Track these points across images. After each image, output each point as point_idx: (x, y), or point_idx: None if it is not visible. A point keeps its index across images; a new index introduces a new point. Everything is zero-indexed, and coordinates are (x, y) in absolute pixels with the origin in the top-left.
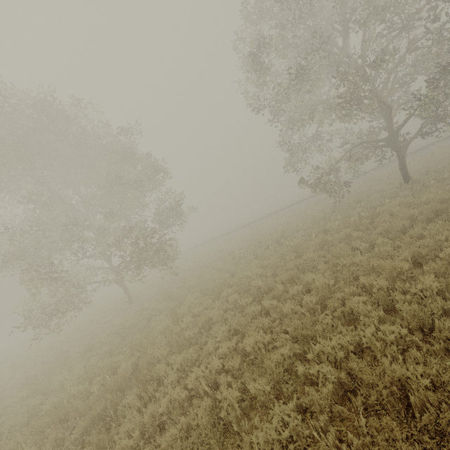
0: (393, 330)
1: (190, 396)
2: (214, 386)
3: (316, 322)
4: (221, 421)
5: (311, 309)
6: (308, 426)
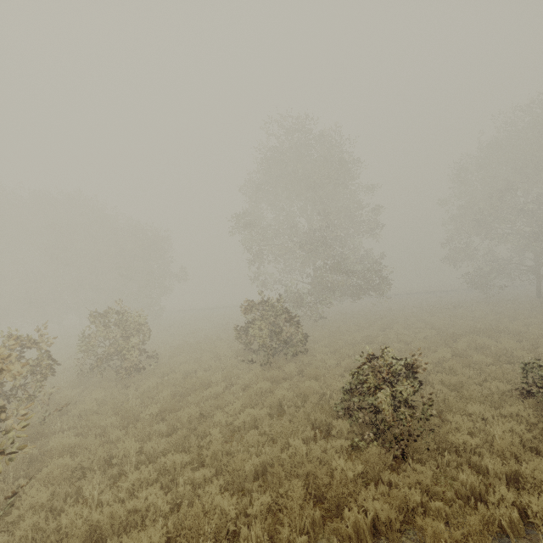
0: None
1: None
2: None
3: None
4: None
5: None
6: None
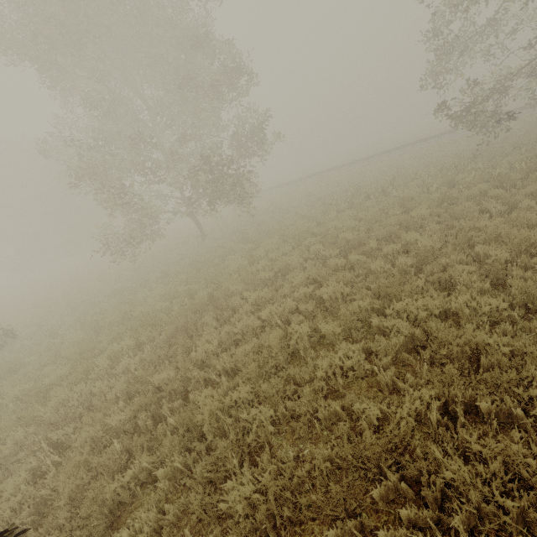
0: (492, 302)
1: (262, 327)
2: (285, 322)
3: (405, 283)
4: (290, 346)
5: (403, 271)
6: (370, 364)
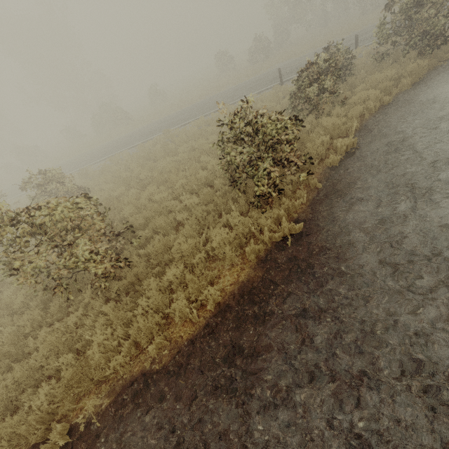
0: None
1: None
2: None
3: None
4: None
5: None
6: None
